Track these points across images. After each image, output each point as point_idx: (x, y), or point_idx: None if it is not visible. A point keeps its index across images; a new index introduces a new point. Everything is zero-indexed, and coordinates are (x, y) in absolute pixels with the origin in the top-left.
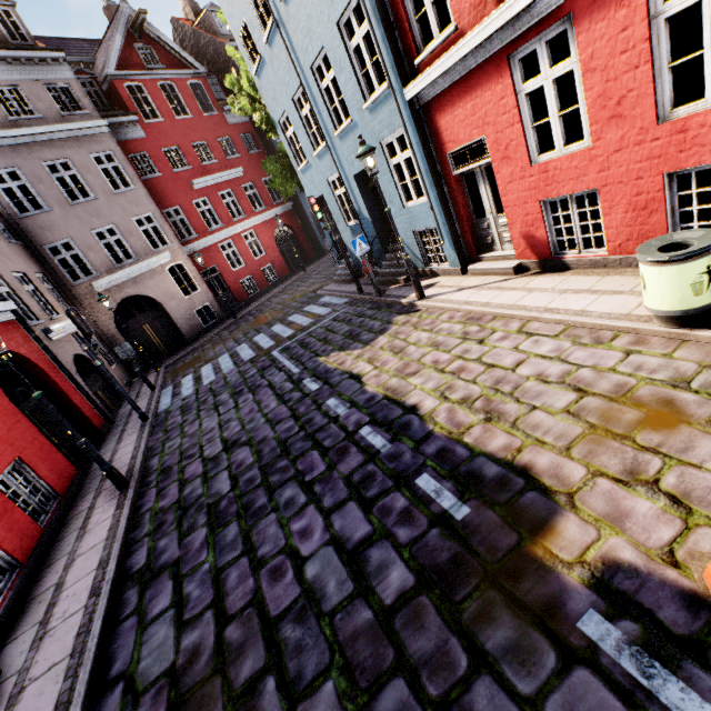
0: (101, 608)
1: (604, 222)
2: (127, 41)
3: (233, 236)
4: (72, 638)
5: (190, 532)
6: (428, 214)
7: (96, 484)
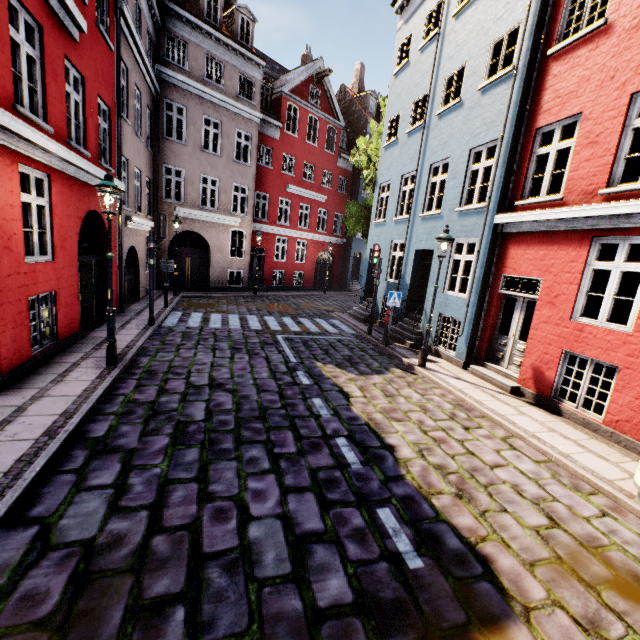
0: (51, 449)
1: (612, 396)
2: (307, 80)
3: (291, 237)
4: (13, 459)
5: (154, 433)
6: (460, 308)
7: (88, 348)
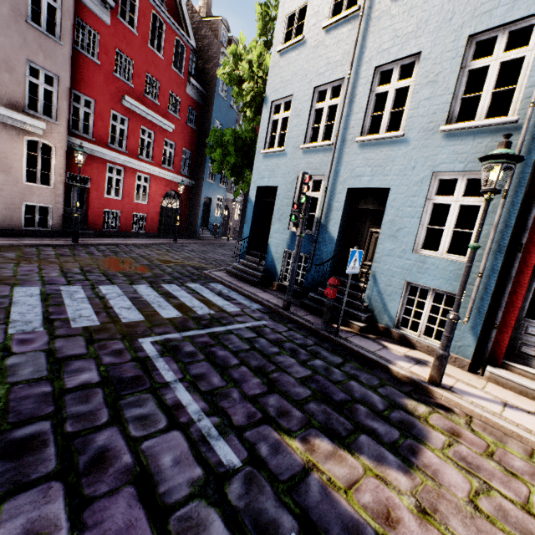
0: None
1: None
2: None
3: (129, 167)
4: None
5: None
6: (457, 277)
7: None
